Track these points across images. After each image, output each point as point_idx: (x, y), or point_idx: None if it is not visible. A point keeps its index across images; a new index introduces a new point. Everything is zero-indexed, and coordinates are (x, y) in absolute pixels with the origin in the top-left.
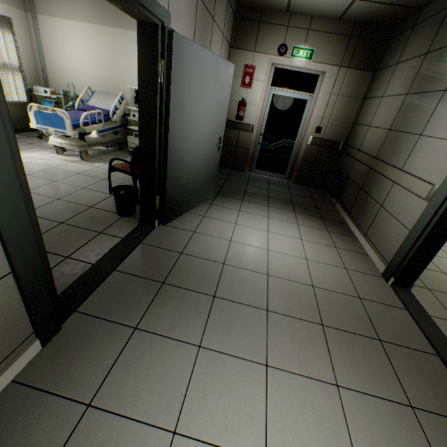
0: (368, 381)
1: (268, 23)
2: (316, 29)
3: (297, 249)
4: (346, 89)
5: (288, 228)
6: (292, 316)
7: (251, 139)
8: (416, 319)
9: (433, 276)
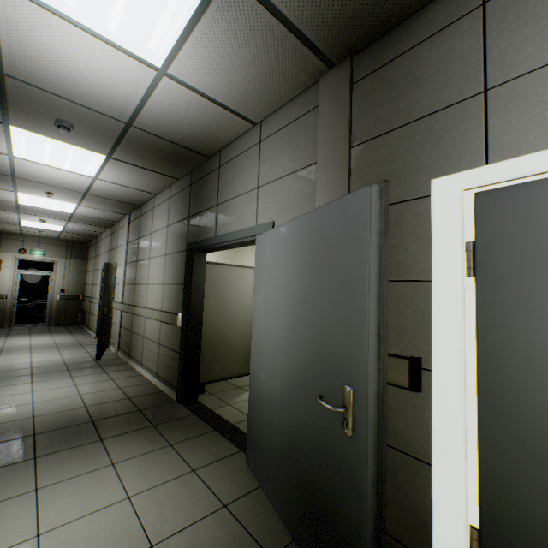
0: (72, 349)
1: (9, 238)
2: (45, 242)
3: (51, 340)
4: (74, 268)
5: (46, 337)
6: (44, 348)
7: (8, 303)
8: None
9: None
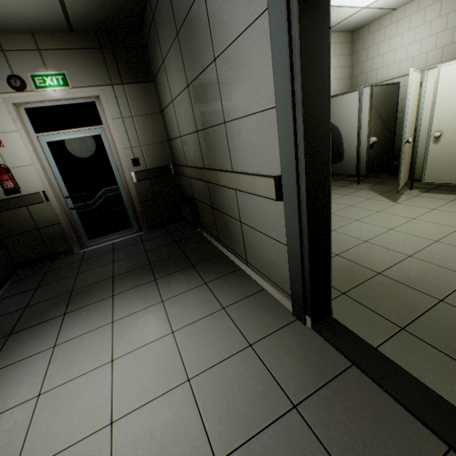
0: None
1: None
2: (49, 48)
3: (170, 365)
4: (136, 107)
5: (149, 322)
6: None
7: (54, 209)
8: (376, 379)
9: (334, 268)
